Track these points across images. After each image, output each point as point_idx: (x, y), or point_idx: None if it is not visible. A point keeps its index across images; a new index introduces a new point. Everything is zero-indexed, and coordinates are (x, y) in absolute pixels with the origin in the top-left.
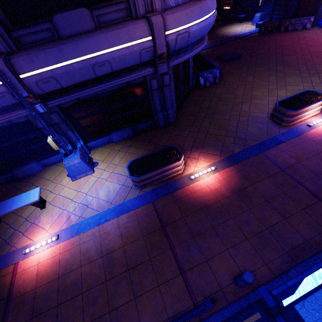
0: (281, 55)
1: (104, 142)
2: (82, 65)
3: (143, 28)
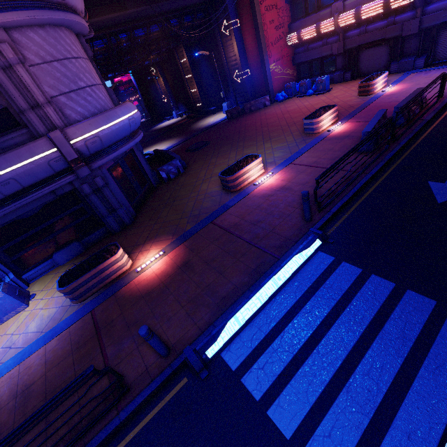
0: (243, 133)
1: (46, 268)
2: None
3: (44, 143)
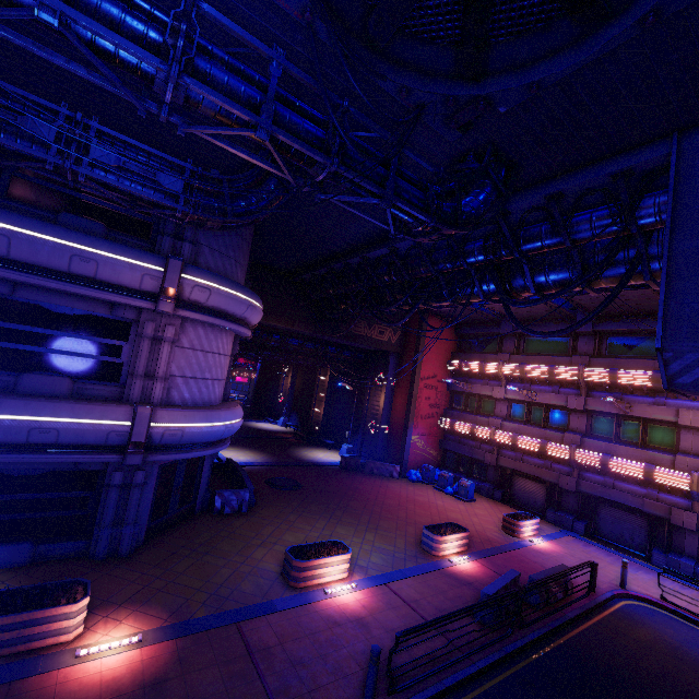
0: (349, 498)
1: None
2: (18, 424)
3: (125, 412)
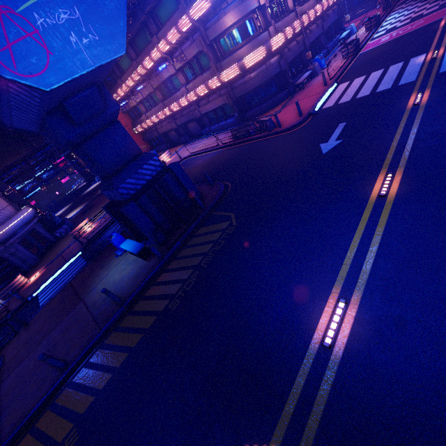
0: None
1: None
2: None
3: None
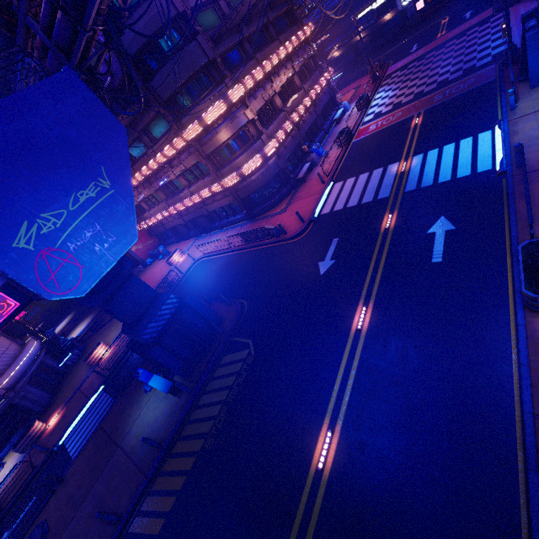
0: None
1: (10, 447)
2: None
3: None
